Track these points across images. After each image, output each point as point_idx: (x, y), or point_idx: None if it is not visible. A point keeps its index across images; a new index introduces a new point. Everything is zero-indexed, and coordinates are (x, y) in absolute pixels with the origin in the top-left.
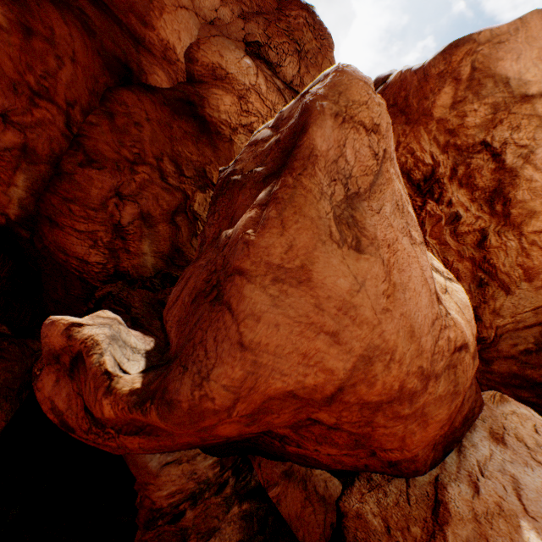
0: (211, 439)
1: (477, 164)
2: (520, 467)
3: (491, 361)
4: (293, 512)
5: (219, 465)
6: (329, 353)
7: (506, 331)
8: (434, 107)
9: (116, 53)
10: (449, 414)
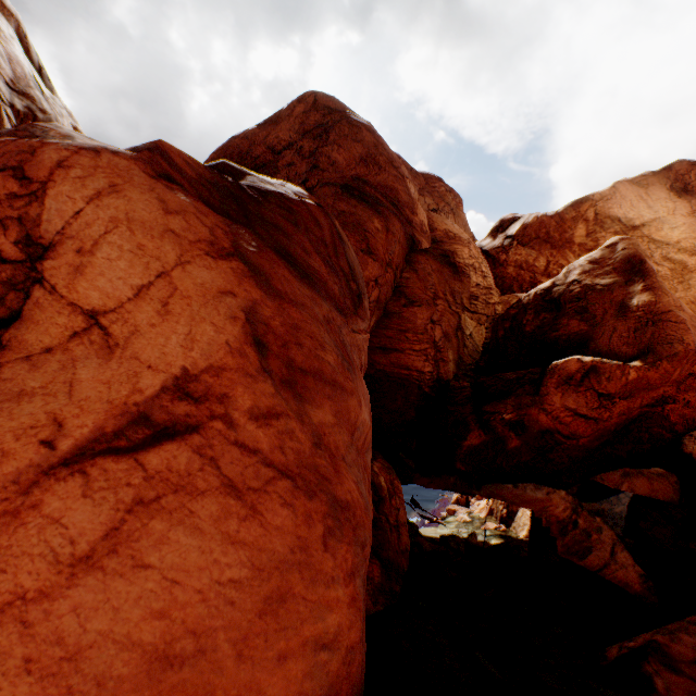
0: (638, 408)
1: None
2: None
3: None
4: (646, 490)
5: (569, 495)
6: None
7: None
8: (573, 237)
9: (410, 233)
10: None
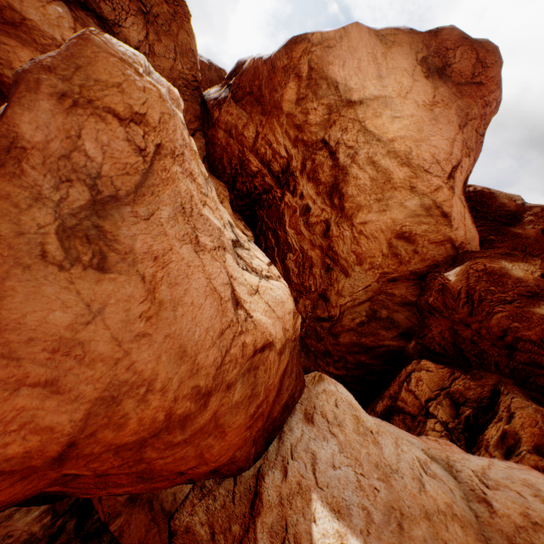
0: None
1: (320, 160)
2: (320, 442)
3: (339, 335)
4: (137, 540)
5: (51, 513)
6: (44, 408)
7: (347, 308)
8: (283, 100)
9: None
10: (249, 417)
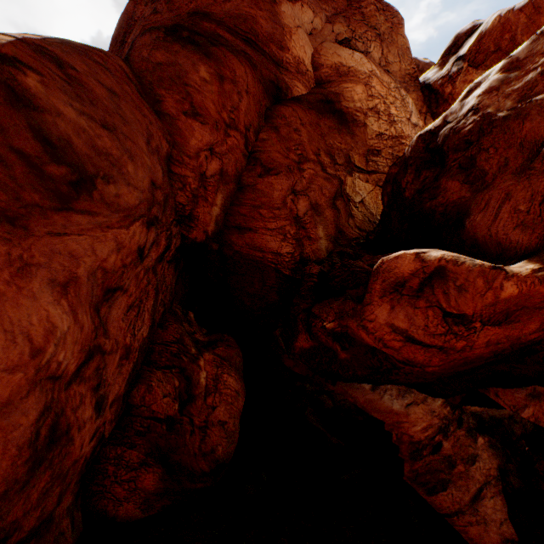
0: (536, 331)
1: None
2: None
3: None
4: None
5: (447, 405)
6: None
7: None
8: None
9: (270, 78)
10: None
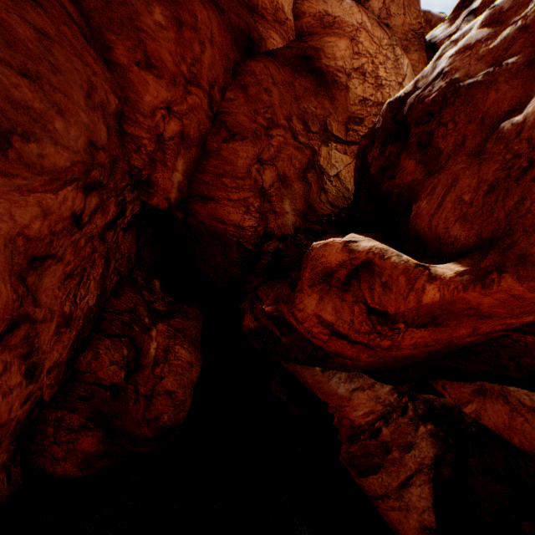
0: (471, 336)
1: None
2: None
3: None
4: (499, 423)
5: (395, 392)
6: None
7: None
8: None
9: (240, 26)
10: None
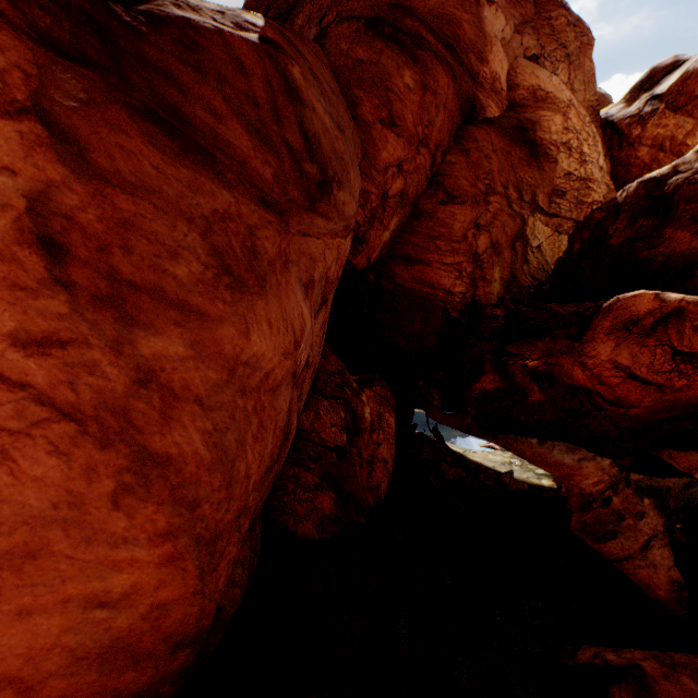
0: None
1: None
2: None
3: None
4: None
5: (615, 466)
6: None
7: None
8: None
9: (467, 94)
10: None
